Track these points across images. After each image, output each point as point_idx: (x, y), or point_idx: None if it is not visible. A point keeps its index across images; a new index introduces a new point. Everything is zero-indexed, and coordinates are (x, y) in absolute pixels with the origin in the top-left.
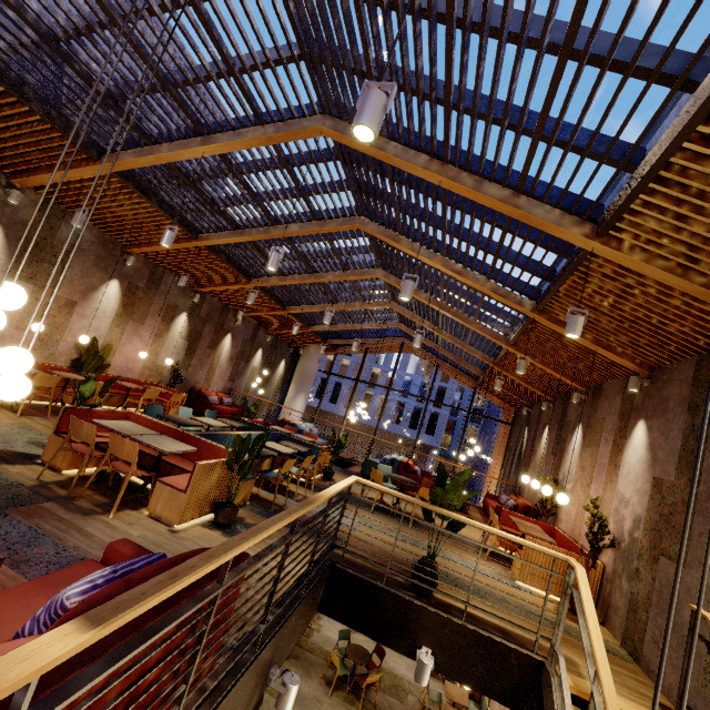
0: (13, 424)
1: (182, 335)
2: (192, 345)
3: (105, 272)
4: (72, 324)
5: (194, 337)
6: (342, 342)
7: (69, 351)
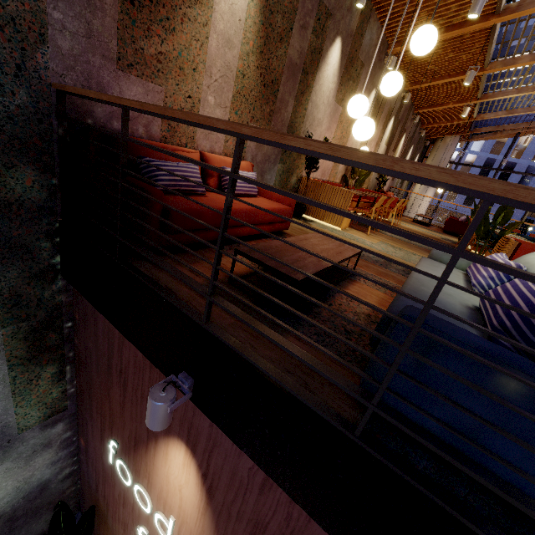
0: (383, 244)
1: (385, 141)
2: (387, 150)
3: (372, 82)
4: (348, 143)
5: (389, 142)
6: (494, 129)
7: (342, 168)
